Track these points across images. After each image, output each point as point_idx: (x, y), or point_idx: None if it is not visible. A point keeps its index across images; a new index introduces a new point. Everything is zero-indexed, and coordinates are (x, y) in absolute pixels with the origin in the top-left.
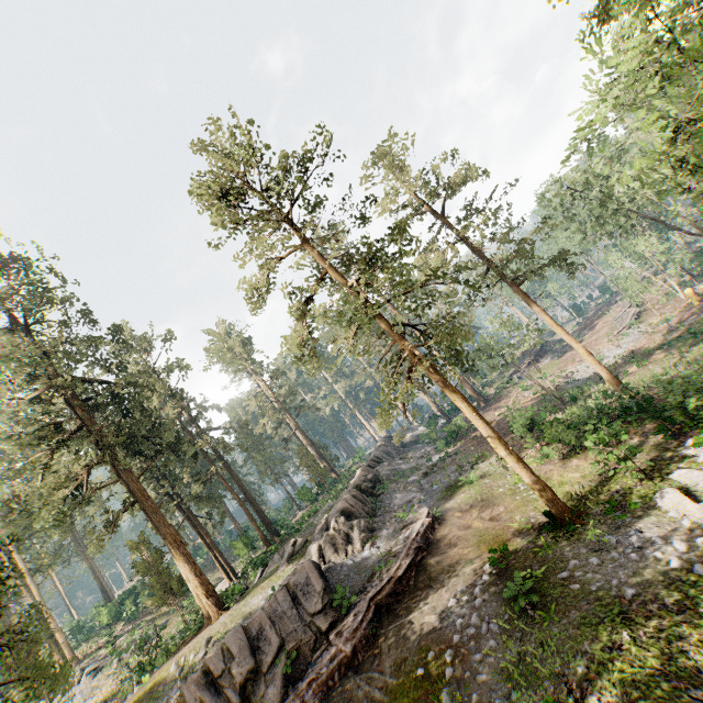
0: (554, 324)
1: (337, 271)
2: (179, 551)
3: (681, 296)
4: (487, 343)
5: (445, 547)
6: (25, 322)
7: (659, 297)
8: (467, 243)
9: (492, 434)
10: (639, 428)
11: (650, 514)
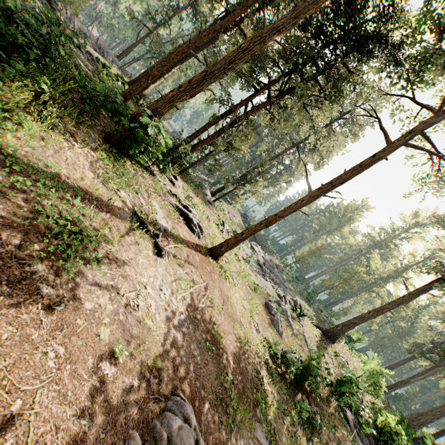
0: None
1: None
2: None
3: None
4: None
5: None
6: None
7: None
8: None
9: None
10: None
11: None
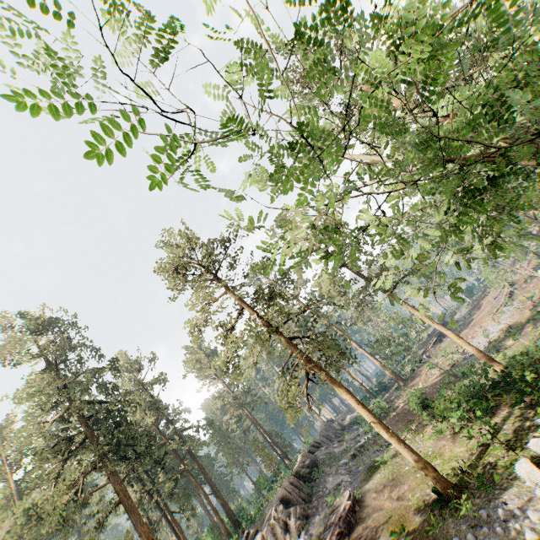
0: (424, 317)
1: (248, 307)
2: None
3: (539, 275)
4: (382, 336)
5: (362, 530)
6: (55, 363)
7: (525, 276)
8: (347, 267)
9: (374, 420)
10: (508, 400)
11: (513, 485)
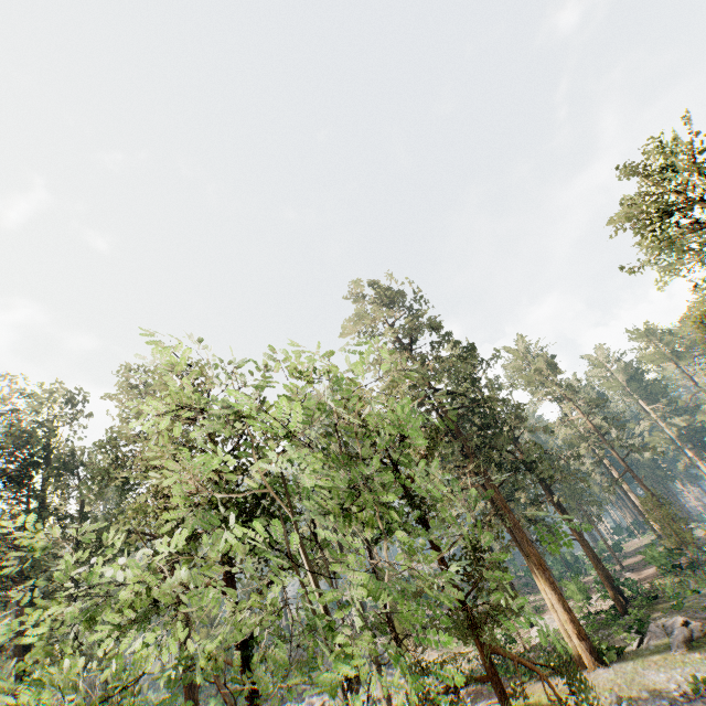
0: None
1: None
2: (544, 576)
3: None
4: None
5: None
6: (411, 342)
7: None
8: None
9: None
10: None
11: None
